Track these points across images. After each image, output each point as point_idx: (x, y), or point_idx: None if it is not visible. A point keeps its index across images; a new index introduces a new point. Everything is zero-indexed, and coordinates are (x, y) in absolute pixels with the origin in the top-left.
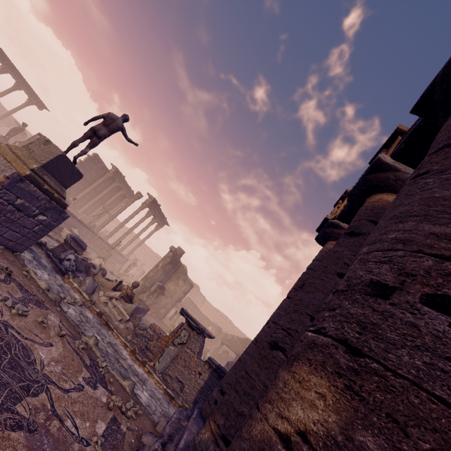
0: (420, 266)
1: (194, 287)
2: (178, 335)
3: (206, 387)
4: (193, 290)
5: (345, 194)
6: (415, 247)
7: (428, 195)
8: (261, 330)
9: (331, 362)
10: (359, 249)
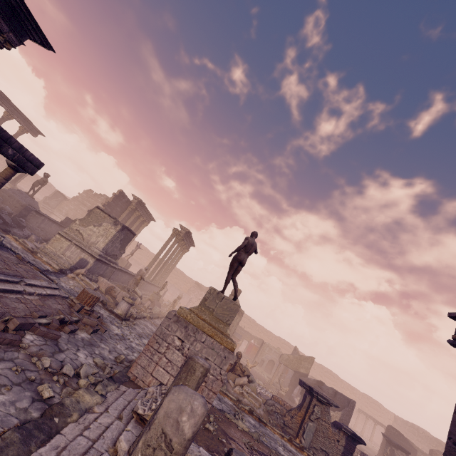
0: None
1: None
2: (311, 410)
3: (345, 452)
4: None
5: None
6: None
7: None
8: (454, 451)
9: None
10: None
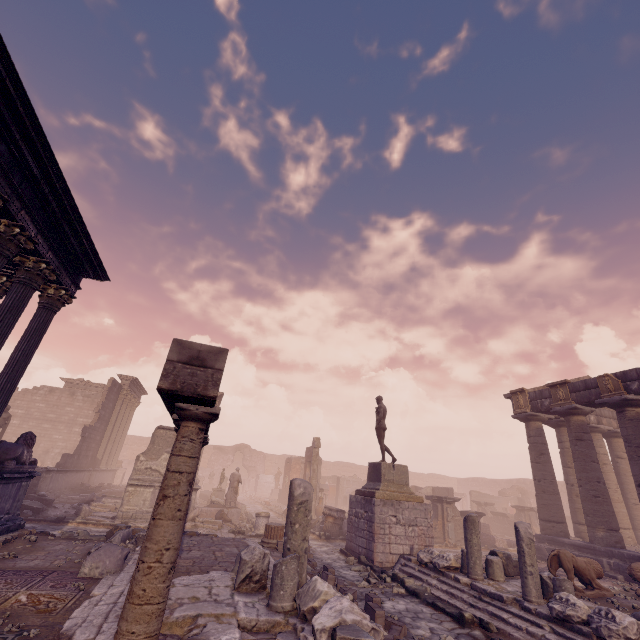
0: None
1: (244, 449)
2: (446, 514)
3: None
4: (244, 453)
5: (522, 390)
6: None
7: None
8: (540, 485)
9: None
10: (589, 448)
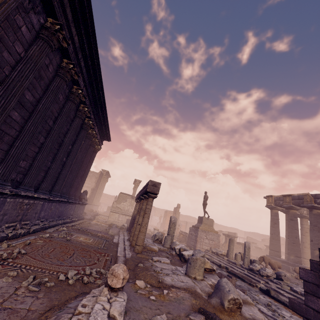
0: (319, 242)
1: None
2: None
3: (243, 250)
4: None
5: (271, 196)
6: (318, 240)
7: (316, 234)
8: (272, 236)
9: (317, 249)
10: (295, 224)
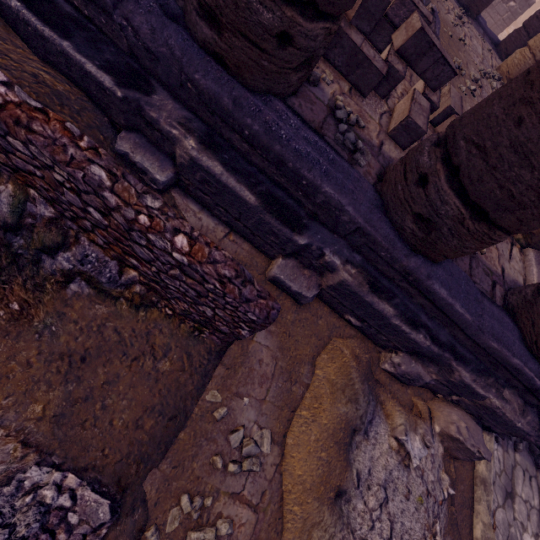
0: None
1: None
2: None
3: None
4: None
5: None
6: None
7: None
8: None
9: None
10: None
